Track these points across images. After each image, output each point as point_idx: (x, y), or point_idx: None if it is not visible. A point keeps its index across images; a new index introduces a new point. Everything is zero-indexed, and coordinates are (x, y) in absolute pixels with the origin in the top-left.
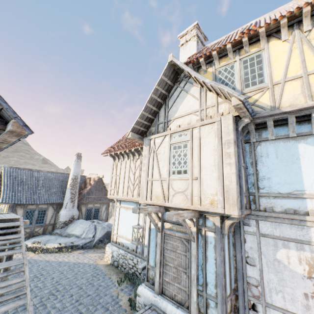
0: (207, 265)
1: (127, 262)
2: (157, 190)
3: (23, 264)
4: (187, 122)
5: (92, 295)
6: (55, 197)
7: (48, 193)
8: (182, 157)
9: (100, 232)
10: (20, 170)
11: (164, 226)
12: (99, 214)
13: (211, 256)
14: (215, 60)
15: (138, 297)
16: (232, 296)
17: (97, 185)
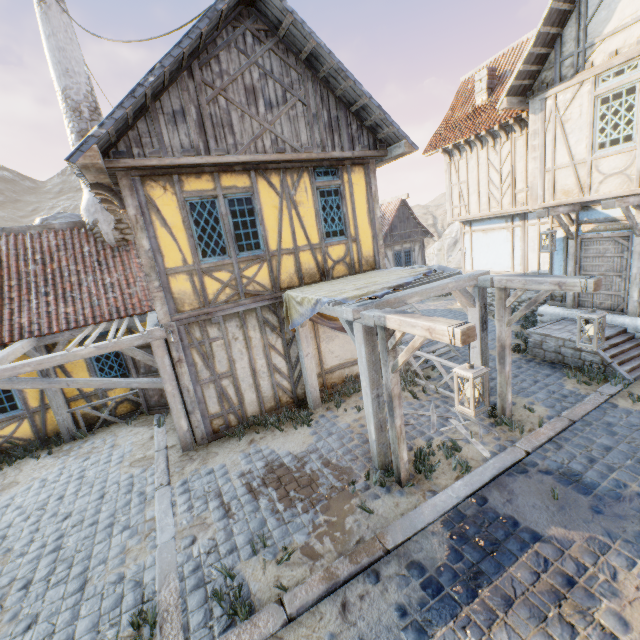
0: None
1: None
2: (565, 182)
3: None
4: (636, 39)
5: None
6: None
7: None
8: (621, 114)
9: None
10: None
11: (580, 231)
12: (411, 259)
13: None
14: None
15: (539, 317)
16: None
17: (400, 213)
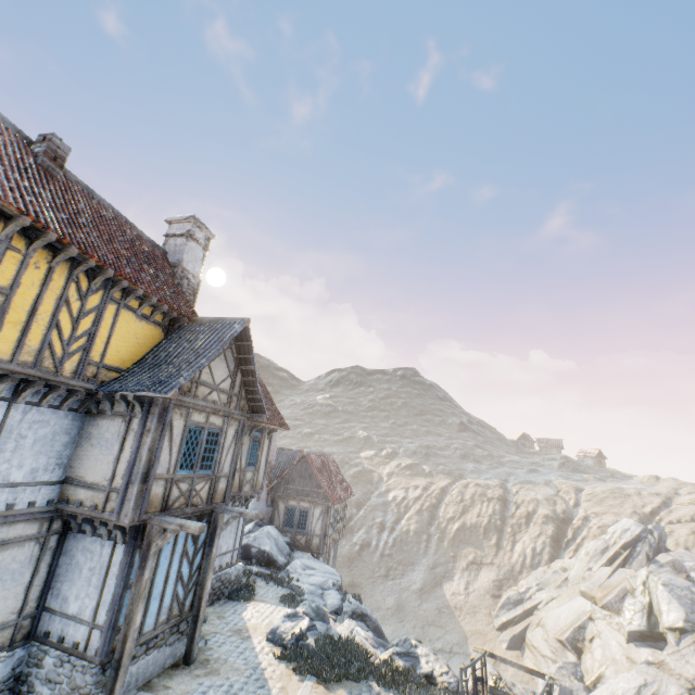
0: None
1: None
2: None
3: None
4: None
5: None
6: None
7: None
8: None
9: None
10: None
11: None
12: (308, 521)
13: None
14: None
15: None
16: None
17: (303, 468)
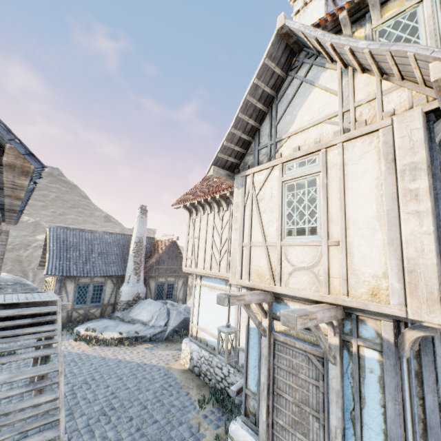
0: (365, 413)
1: (213, 370)
2: (259, 262)
3: (58, 371)
4: (314, 140)
5: (161, 421)
6: (114, 267)
7: (105, 262)
8: (305, 203)
9: (174, 319)
10: (70, 231)
11: (273, 327)
12: (174, 291)
13: (372, 398)
14: (372, 9)
15: (230, 440)
16: None
17: (170, 250)
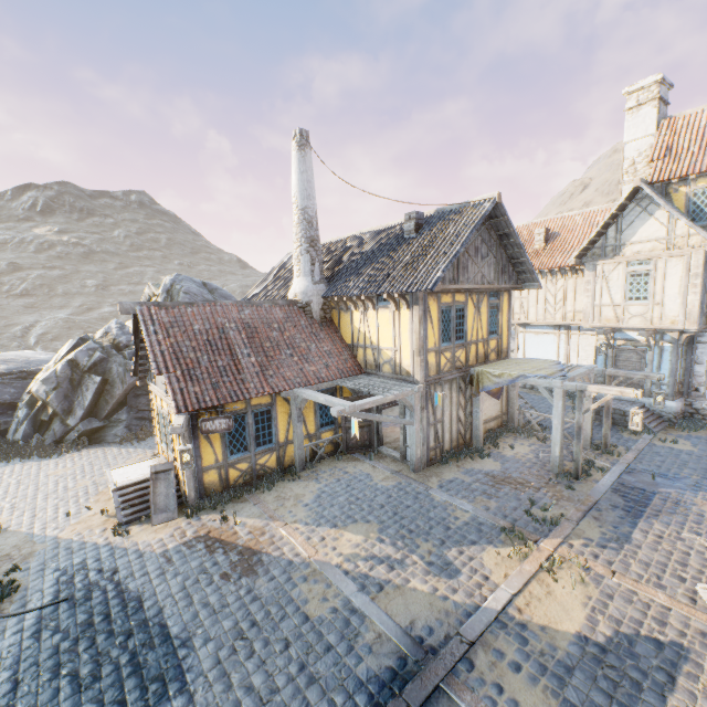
0: (662, 365)
1: None
2: (607, 314)
3: None
4: (648, 250)
5: (534, 401)
6: None
7: None
8: (641, 285)
9: None
10: None
11: (615, 344)
12: None
13: (666, 360)
14: (692, 181)
15: None
16: (679, 384)
17: None
